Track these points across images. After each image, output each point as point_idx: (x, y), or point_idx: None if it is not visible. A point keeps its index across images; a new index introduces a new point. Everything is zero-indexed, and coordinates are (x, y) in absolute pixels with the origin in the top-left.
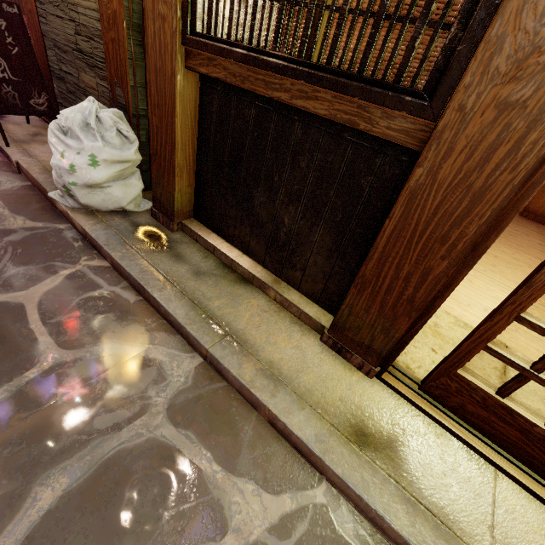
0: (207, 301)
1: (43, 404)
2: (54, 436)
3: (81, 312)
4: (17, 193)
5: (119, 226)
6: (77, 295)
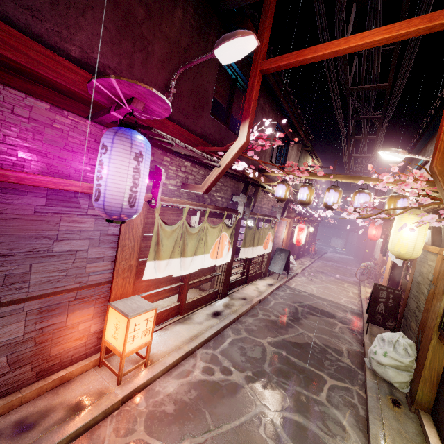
0: (392, 442)
1: (311, 404)
2: (307, 412)
3: (340, 398)
4: (355, 352)
5: (382, 387)
6: (343, 394)
